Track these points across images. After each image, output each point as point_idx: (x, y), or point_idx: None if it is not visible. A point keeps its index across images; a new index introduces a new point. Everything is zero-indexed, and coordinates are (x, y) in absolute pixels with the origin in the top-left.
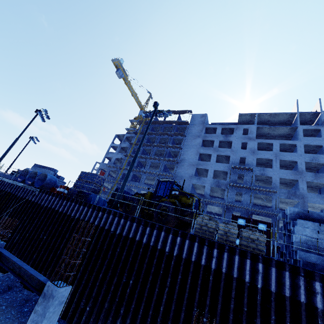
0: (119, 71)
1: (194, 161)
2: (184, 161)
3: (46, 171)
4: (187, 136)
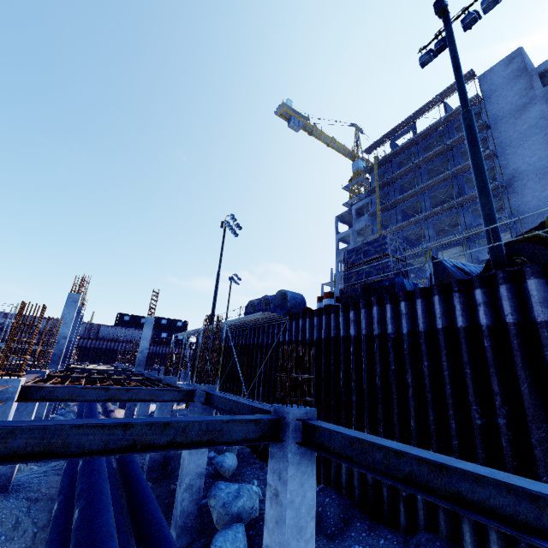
0: (292, 120)
1: None
2: (519, 176)
3: None
4: (493, 126)
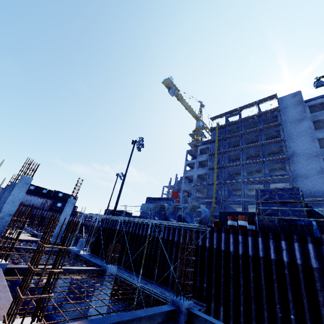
0: (171, 89)
1: (313, 151)
2: (296, 155)
3: (165, 202)
4: (284, 125)
